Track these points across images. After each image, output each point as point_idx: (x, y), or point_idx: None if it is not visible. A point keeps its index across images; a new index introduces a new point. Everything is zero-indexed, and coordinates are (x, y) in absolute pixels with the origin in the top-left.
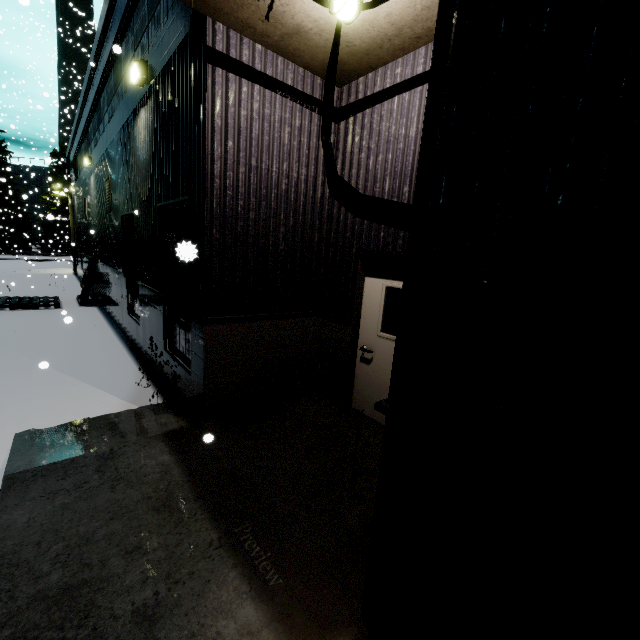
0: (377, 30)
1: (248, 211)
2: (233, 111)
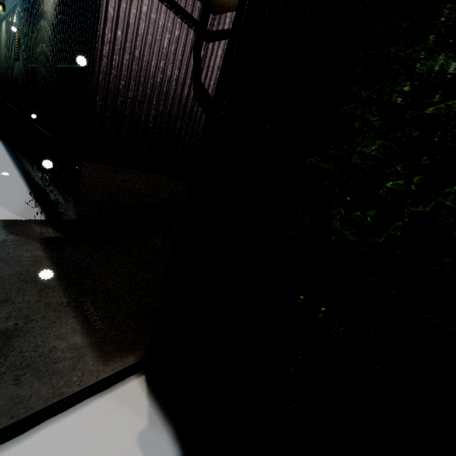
0: None
1: (128, 91)
2: (125, 7)
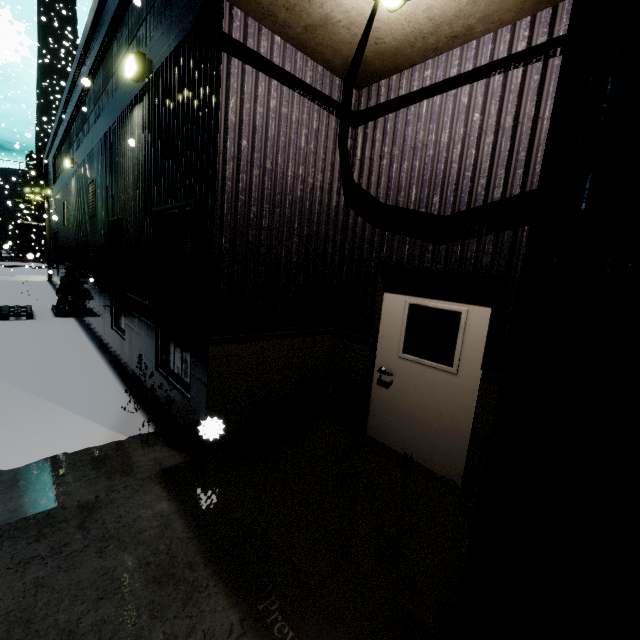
0: (412, 26)
1: (261, 218)
2: (248, 107)
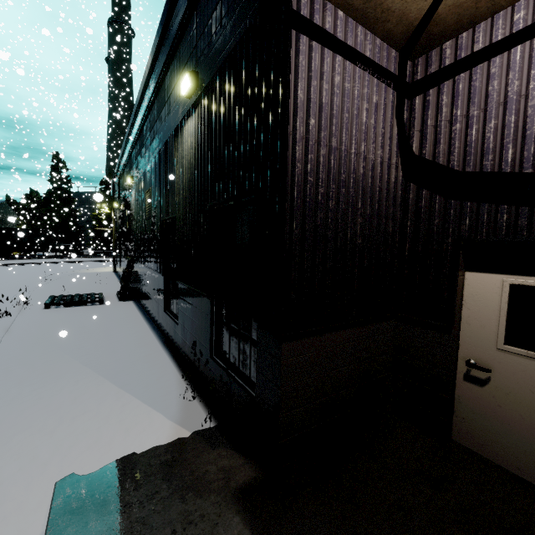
0: None
1: (328, 200)
2: (315, 84)
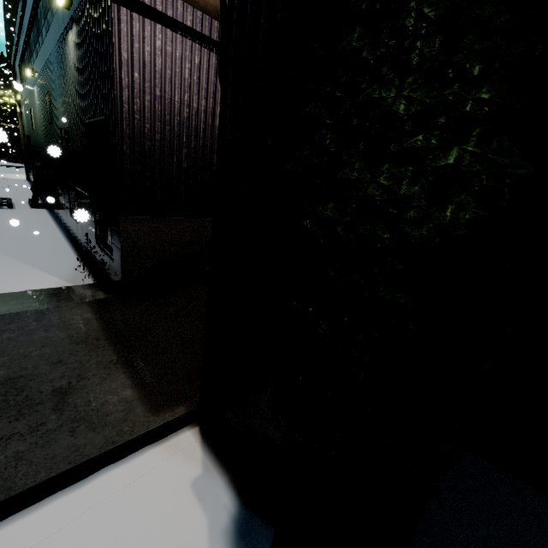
0: None
1: (154, 133)
2: (138, 46)
